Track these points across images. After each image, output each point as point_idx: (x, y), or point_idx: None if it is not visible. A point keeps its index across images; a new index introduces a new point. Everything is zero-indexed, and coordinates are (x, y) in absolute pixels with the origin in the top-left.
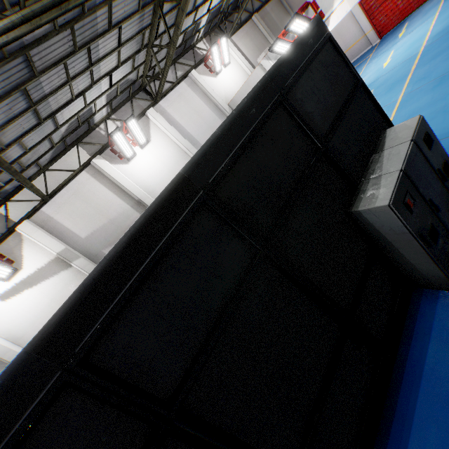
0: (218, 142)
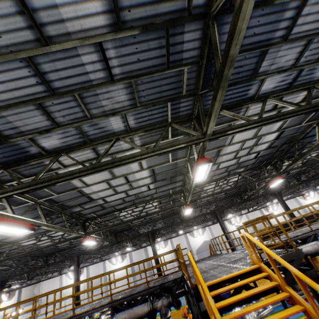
0: (301, 219)
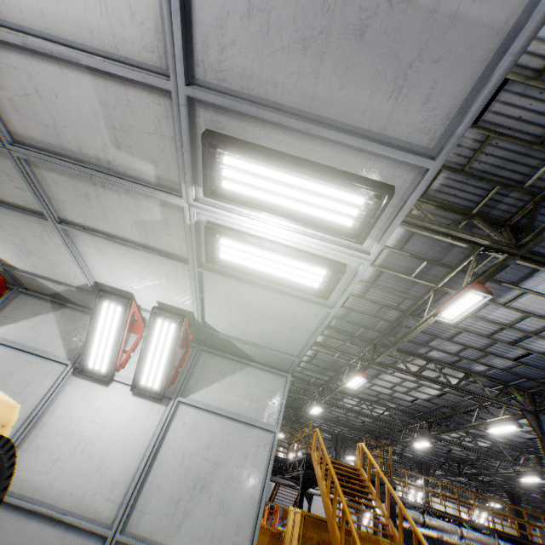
0: None
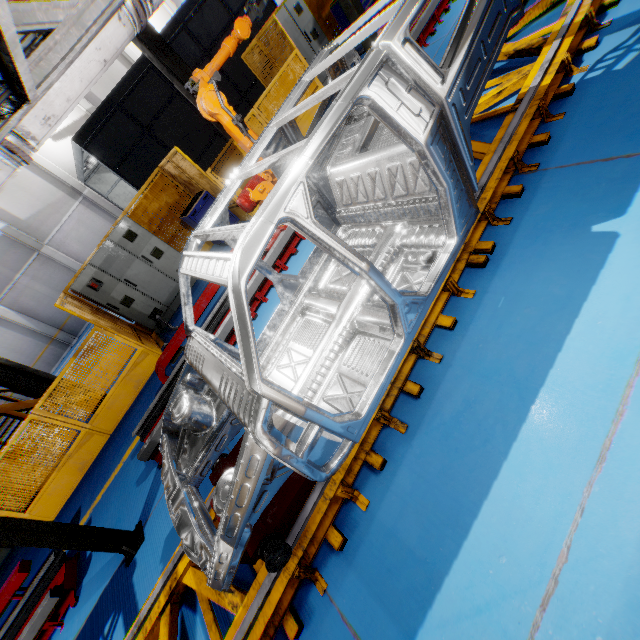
0: (187, 7)
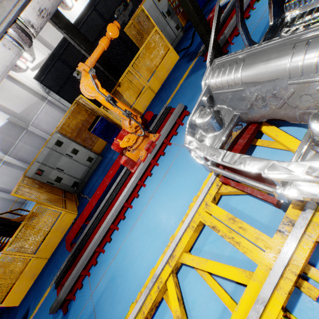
0: None
